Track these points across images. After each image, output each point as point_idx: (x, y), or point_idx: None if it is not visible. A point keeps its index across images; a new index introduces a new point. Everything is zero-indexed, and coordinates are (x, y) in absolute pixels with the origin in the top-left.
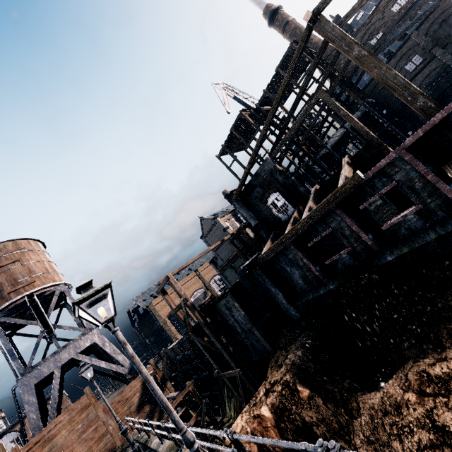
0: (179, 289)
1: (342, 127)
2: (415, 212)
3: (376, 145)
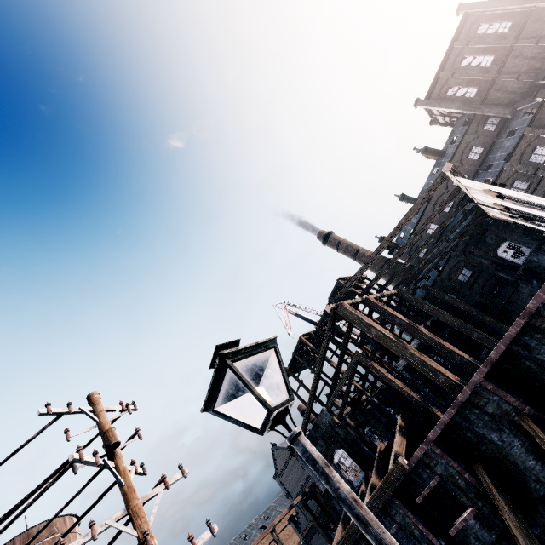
0: None
1: None
2: (473, 516)
3: (422, 408)
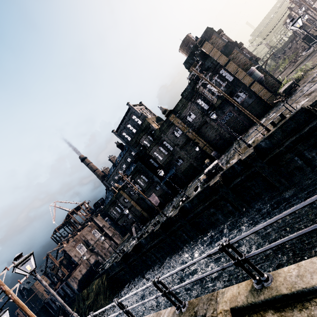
0: (21, 314)
1: None
2: None
3: None
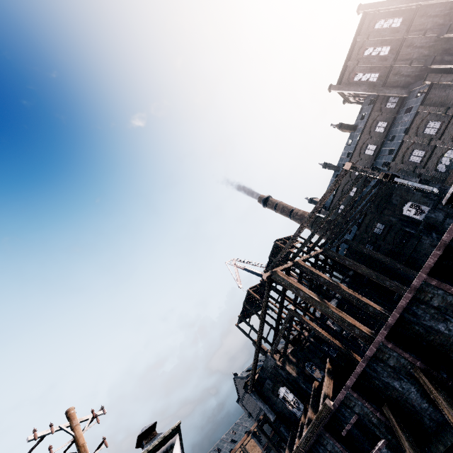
0: None
1: (334, 298)
2: (385, 446)
3: (345, 354)
